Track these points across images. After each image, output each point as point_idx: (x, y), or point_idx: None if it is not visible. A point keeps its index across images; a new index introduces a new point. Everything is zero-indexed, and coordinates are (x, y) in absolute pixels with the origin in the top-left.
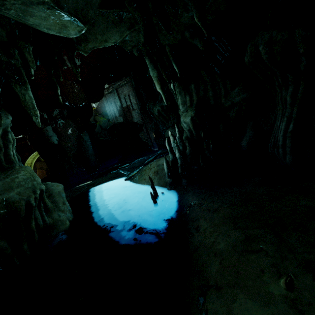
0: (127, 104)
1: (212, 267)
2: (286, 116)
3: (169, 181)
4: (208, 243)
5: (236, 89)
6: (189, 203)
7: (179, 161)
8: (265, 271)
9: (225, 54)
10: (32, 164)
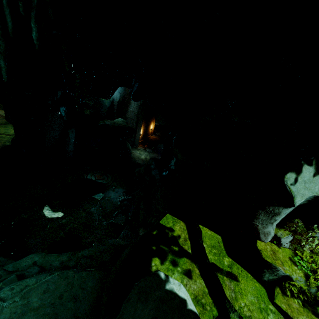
0: None
1: None
2: None
3: None
4: None
5: None
6: None
7: None
8: None
9: None
10: None
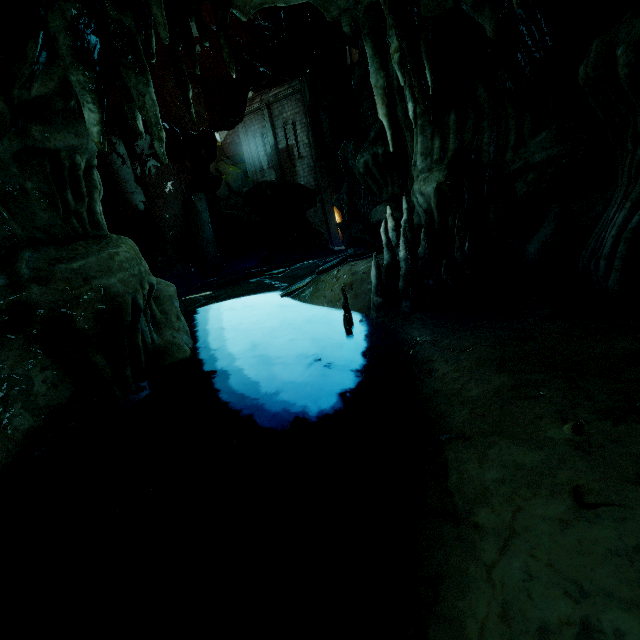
0: (289, 142)
1: (457, 418)
2: (631, 199)
3: (377, 301)
4: (450, 391)
5: (542, 135)
6: (413, 339)
7: (403, 265)
8: (543, 417)
9: (536, 54)
10: None
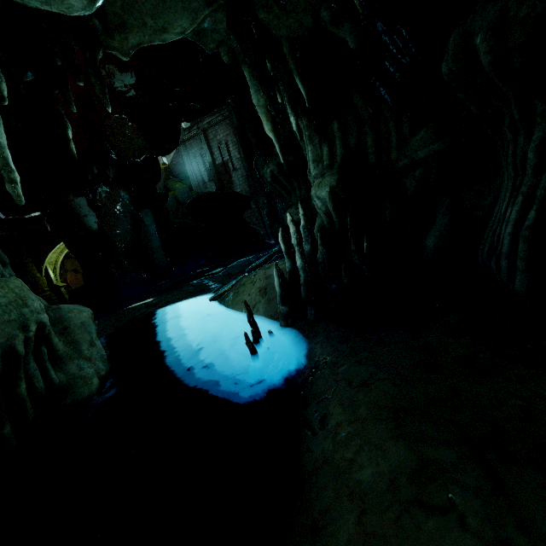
0: (224, 158)
1: (342, 527)
2: (522, 193)
3: (283, 310)
4: (340, 462)
5: (421, 133)
6: (315, 358)
7: (302, 274)
8: None
9: (403, 61)
10: (58, 263)
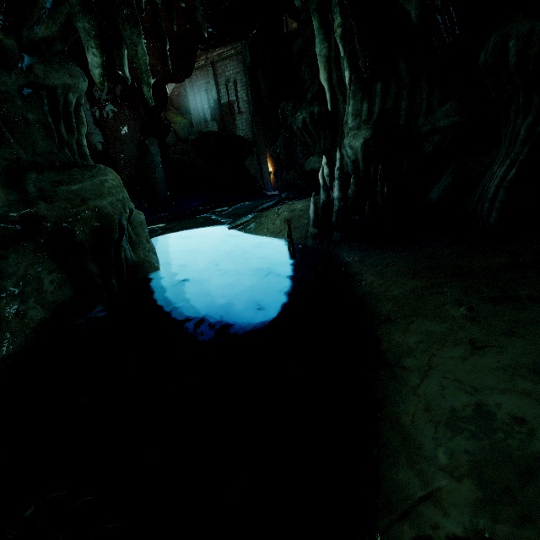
0: (230, 98)
1: (384, 309)
2: (510, 157)
3: (314, 232)
4: (377, 293)
5: (447, 105)
6: (344, 260)
7: (337, 203)
8: (447, 304)
9: (447, 40)
10: None
